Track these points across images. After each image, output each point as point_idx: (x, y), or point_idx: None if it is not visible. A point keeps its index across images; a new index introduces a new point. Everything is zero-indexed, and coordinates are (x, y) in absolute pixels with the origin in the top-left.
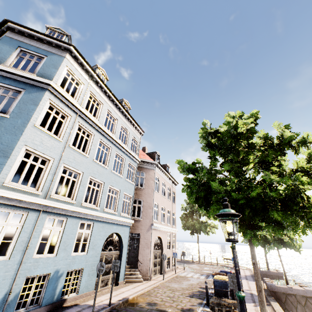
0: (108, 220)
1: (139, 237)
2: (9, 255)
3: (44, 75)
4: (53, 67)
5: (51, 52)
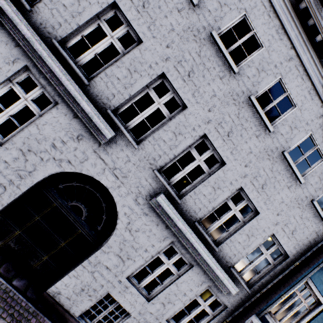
0: None
1: None
2: None
3: None
4: None
5: None
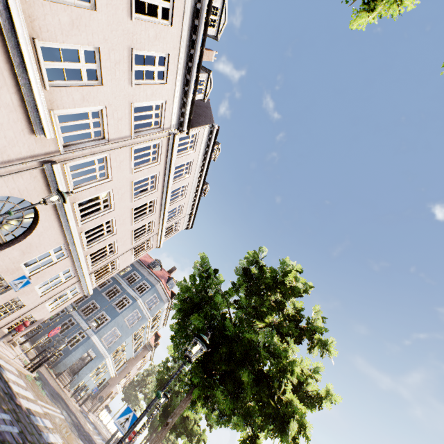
0: (111, 371)
1: (108, 385)
2: (91, 375)
3: (152, 312)
4: (158, 308)
5: (163, 300)
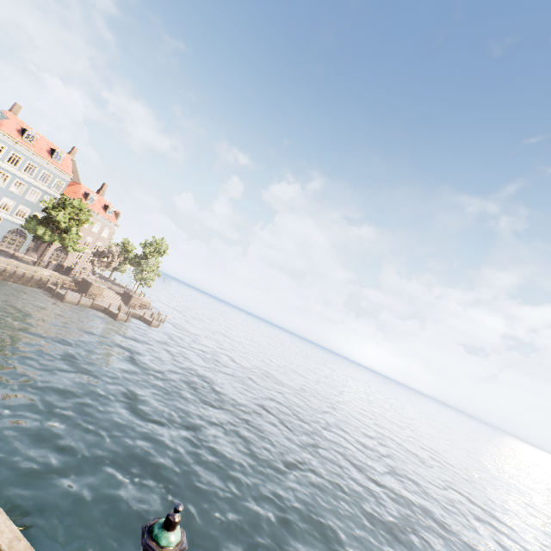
0: (16, 221)
1: None
2: None
3: None
4: None
5: None
